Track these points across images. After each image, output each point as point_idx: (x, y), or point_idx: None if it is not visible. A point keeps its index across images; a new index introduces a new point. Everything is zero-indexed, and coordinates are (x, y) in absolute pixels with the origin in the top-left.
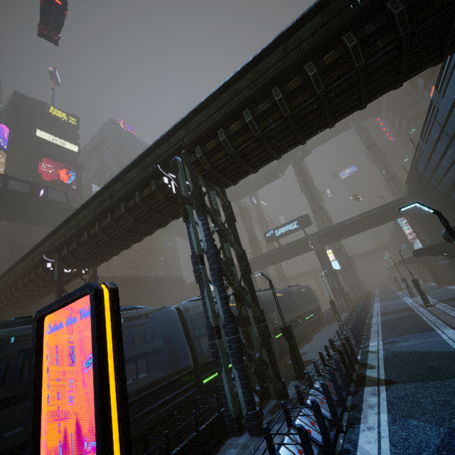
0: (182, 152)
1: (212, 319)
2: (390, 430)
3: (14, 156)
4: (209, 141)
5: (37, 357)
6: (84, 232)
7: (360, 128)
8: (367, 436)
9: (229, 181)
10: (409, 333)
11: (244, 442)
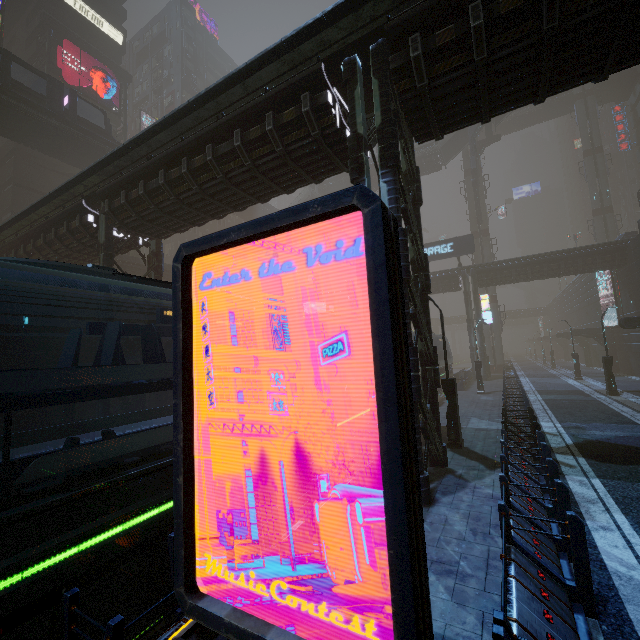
0: (370, 47)
1: None
2: None
3: (12, 26)
4: (438, 29)
5: (184, 327)
6: (159, 171)
7: (587, 115)
8: (607, 537)
9: (438, 128)
10: (600, 422)
11: None
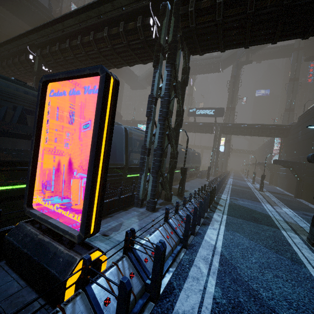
0: None
1: (148, 143)
2: (225, 233)
3: None
4: None
5: (40, 110)
6: (67, 40)
7: (296, 60)
8: (212, 231)
9: (200, 49)
10: (246, 199)
11: (143, 211)
